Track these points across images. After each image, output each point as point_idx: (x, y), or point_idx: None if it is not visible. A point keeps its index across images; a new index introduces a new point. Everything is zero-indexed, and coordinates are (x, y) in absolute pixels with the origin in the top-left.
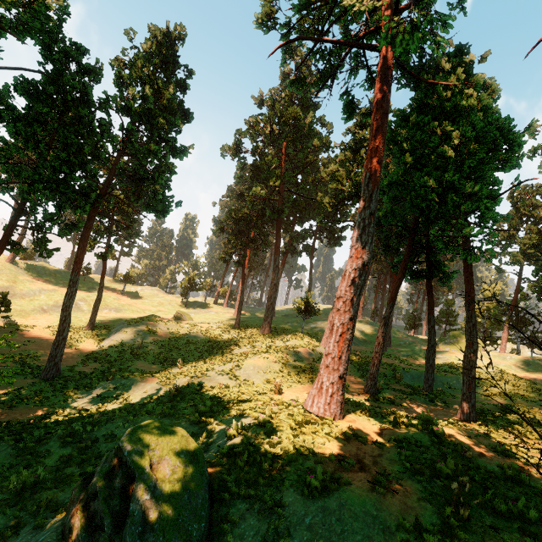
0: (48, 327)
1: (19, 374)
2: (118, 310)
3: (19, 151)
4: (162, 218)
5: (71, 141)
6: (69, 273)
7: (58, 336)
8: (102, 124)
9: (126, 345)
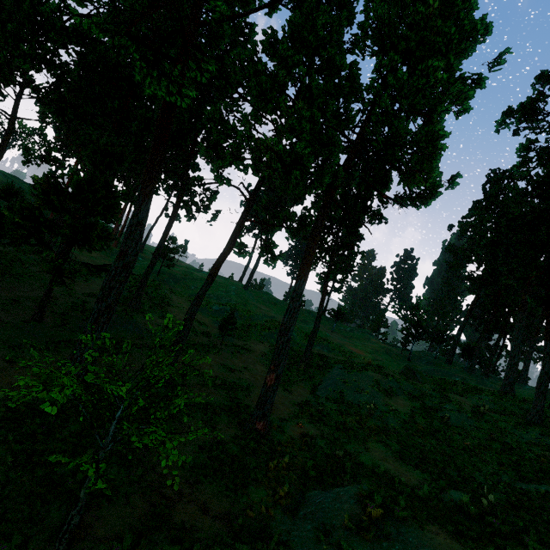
0: (264, 354)
1: (225, 414)
2: (330, 349)
3: (257, 119)
4: (420, 207)
5: (316, 83)
6: (286, 304)
7: (271, 371)
8: (352, 68)
9: (349, 403)
